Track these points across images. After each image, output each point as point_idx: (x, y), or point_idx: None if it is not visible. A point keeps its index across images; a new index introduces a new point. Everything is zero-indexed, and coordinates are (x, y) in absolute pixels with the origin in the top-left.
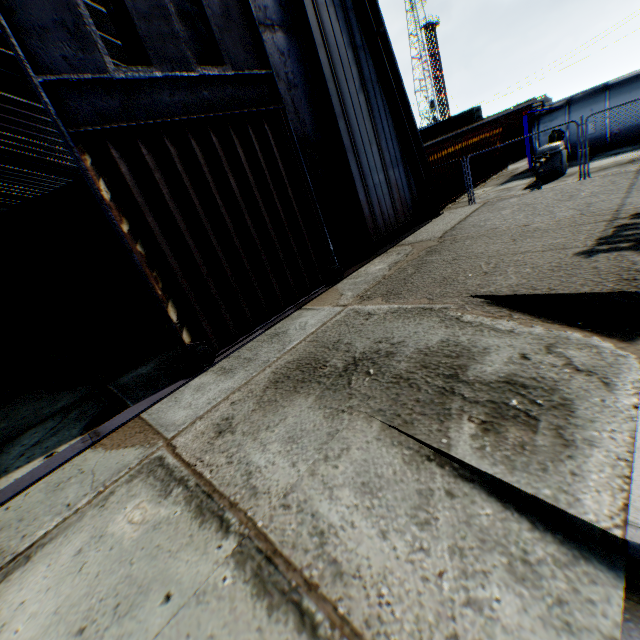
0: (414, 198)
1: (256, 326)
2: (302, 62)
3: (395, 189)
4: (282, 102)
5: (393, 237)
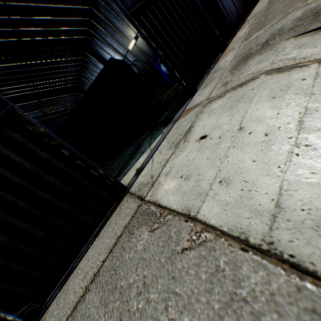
0: None
1: (203, 76)
2: None
3: None
4: None
5: (239, 23)
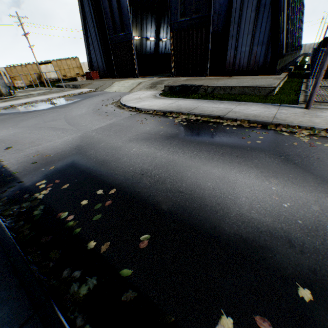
0: (266, 62)
1: (183, 76)
2: (227, 5)
3: (254, 55)
4: (210, 22)
5: (240, 74)
